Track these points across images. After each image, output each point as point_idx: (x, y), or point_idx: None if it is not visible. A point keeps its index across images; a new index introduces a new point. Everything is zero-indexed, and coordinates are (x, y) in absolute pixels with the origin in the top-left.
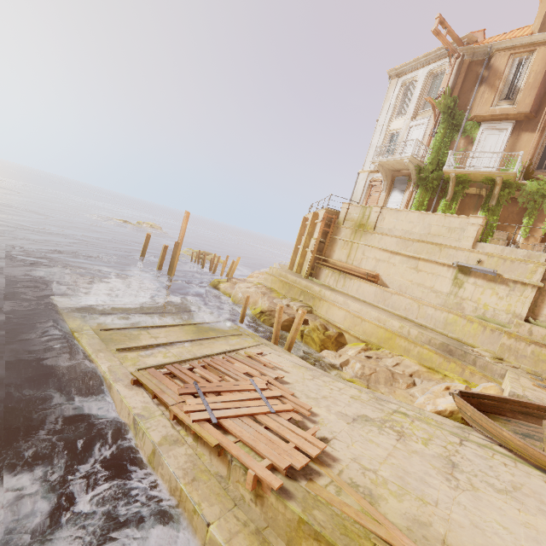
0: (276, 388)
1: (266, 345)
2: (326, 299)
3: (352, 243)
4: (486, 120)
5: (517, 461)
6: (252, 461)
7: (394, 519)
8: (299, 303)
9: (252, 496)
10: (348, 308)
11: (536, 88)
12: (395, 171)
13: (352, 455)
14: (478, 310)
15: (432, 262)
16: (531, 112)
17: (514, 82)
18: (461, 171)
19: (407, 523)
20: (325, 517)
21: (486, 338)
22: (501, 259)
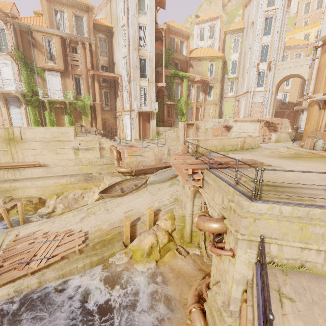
0: (50, 236)
1: (11, 231)
2: (19, 188)
3: (11, 150)
4: (47, 69)
5: (116, 198)
6: (74, 249)
7: (106, 227)
8: (0, 199)
9: (79, 254)
10: (36, 185)
11: (62, 58)
12: (4, 93)
13: (90, 227)
14: (87, 161)
15: (63, 148)
16: (65, 69)
17: (50, 51)
18: (49, 99)
19: (108, 226)
20: (97, 239)
21: (94, 168)
22: (86, 141)
